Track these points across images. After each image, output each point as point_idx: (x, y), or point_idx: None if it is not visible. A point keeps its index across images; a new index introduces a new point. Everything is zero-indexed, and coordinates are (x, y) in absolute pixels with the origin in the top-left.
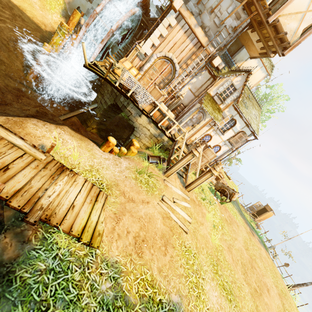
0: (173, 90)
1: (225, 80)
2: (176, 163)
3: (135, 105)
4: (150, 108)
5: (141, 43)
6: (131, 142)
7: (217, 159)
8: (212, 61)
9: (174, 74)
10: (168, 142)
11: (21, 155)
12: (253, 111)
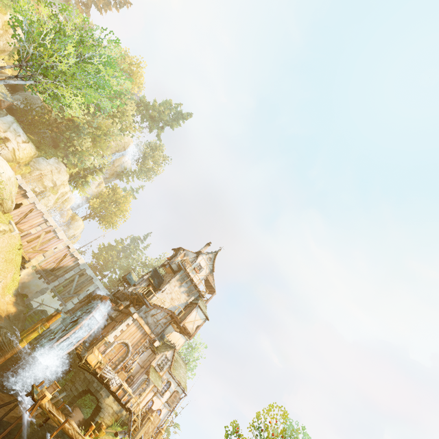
0: (125, 365)
1: (162, 354)
2: (138, 431)
3: (108, 388)
4: (116, 388)
5: (108, 336)
6: (98, 423)
7: (159, 425)
8: (154, 344)
9: (128, 353)
10: (126, 416)
11: (81, 438)
12: (181, 370)
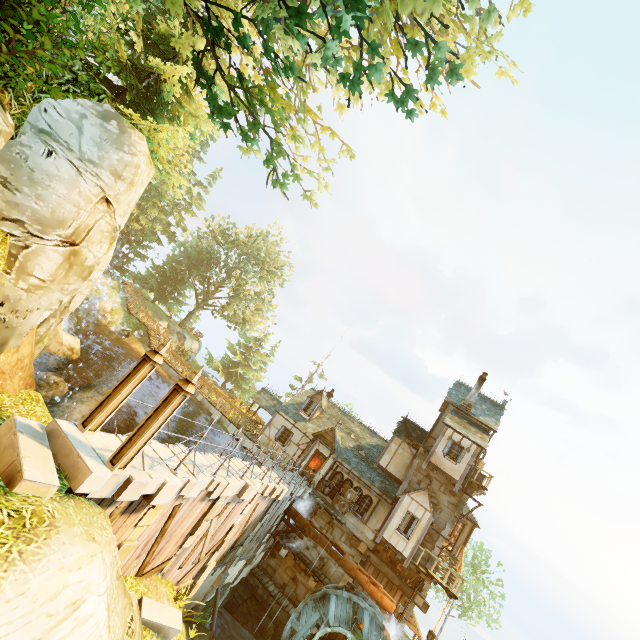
0: None
1: None
2: None
3: None
4: None
5: None
6: None
7: None
8: None
9: None
10: None
11: None
12: None
